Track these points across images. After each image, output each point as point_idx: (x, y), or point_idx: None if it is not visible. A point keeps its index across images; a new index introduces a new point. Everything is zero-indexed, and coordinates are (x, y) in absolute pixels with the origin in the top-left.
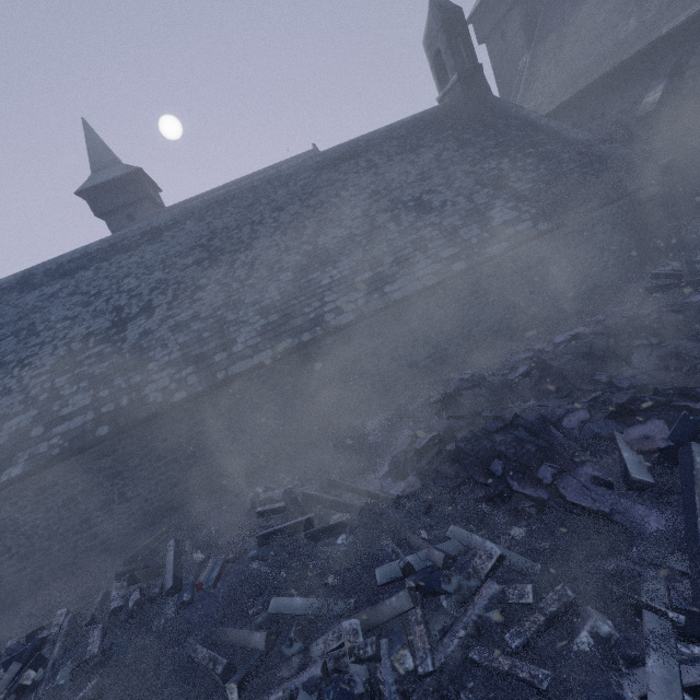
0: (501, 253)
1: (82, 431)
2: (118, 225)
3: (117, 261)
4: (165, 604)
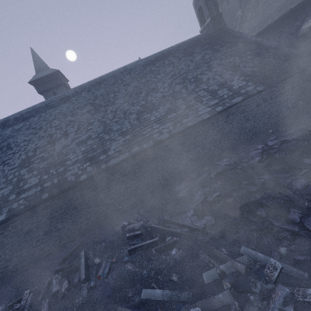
0: (239, 101)
1: (35, 196)
2: (49, 97)
3: (49, 112)
4: (81, 288)
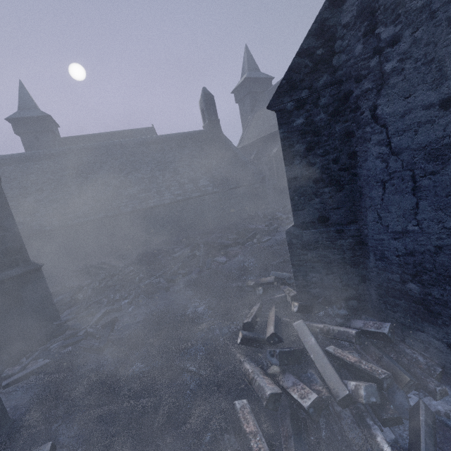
0: (197, 196)
1: None
2: (28, 141)
3: (28, 165)
4: None
